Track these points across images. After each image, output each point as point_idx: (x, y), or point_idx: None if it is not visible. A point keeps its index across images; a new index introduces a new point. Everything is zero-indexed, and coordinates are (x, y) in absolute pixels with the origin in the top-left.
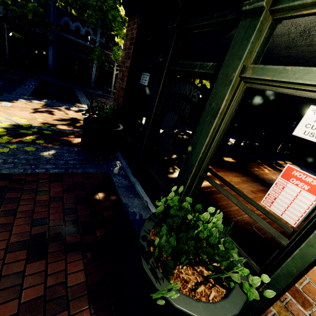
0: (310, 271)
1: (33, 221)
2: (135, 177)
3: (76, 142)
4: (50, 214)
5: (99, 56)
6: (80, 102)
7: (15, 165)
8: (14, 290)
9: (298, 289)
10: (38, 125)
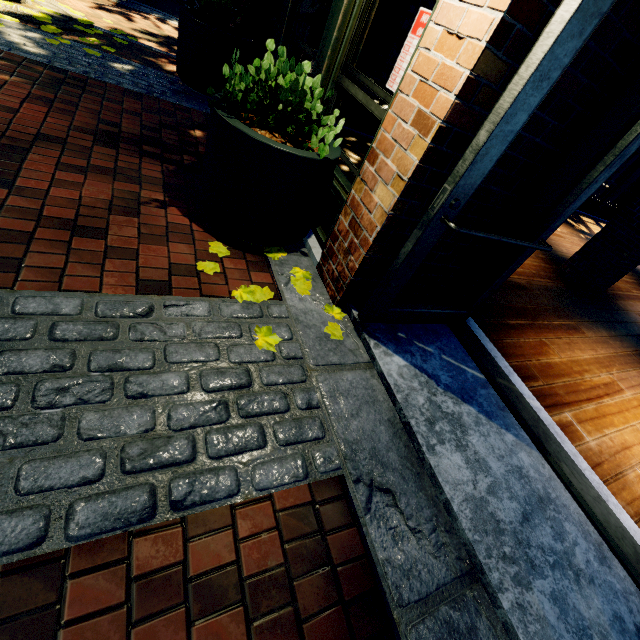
0: (385, 119)
1: (101, 123)
2: None
3: (170, 69)
4: (122, 124)
5: None
6: None
7: (71, 63)
8: (82, 158)
9: (373, 149)
10: (105, 28)
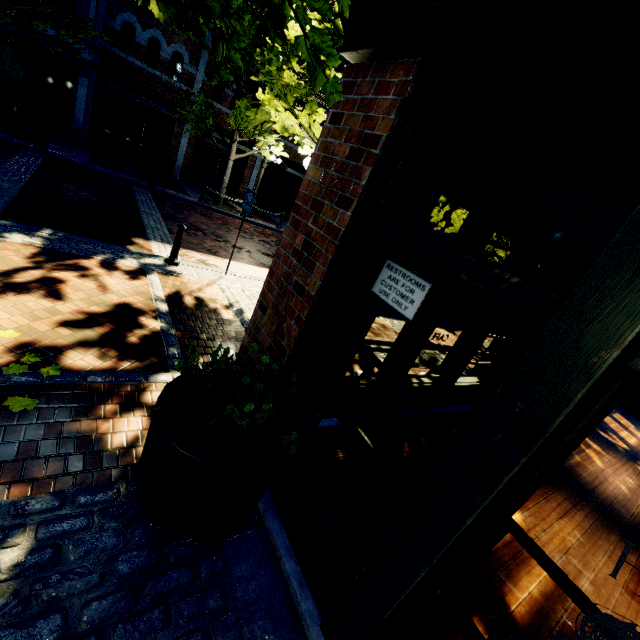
0: None
1: None
2: None
3: (121, 441)
4: None
5: (202, 116)
6: (144, 232)
7: None
8: None
9: None
10: None
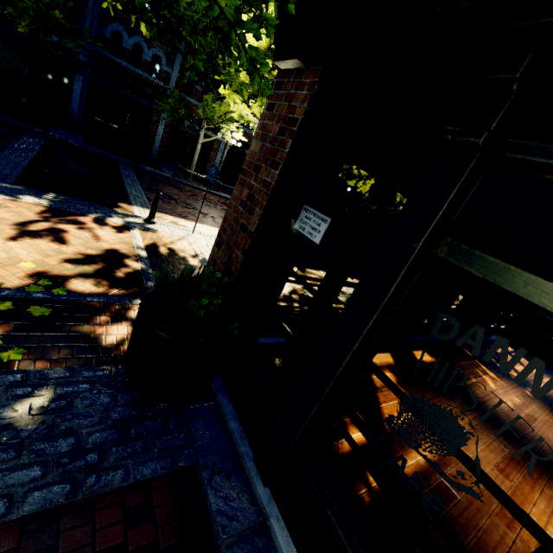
0: None
1: None
2: (267, 485)
3: (112, 340)
4: None
5: (176, 107)
6: (128, 199)
7: None
8: None
9: None
10: (20, 282)
